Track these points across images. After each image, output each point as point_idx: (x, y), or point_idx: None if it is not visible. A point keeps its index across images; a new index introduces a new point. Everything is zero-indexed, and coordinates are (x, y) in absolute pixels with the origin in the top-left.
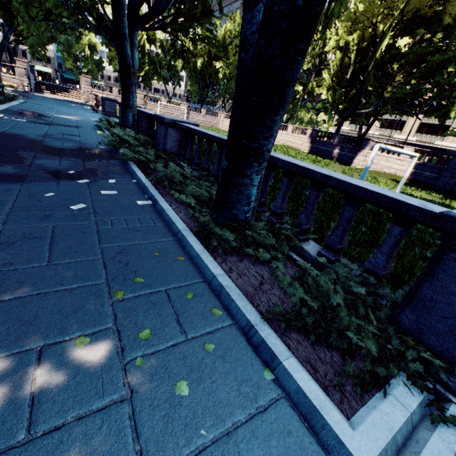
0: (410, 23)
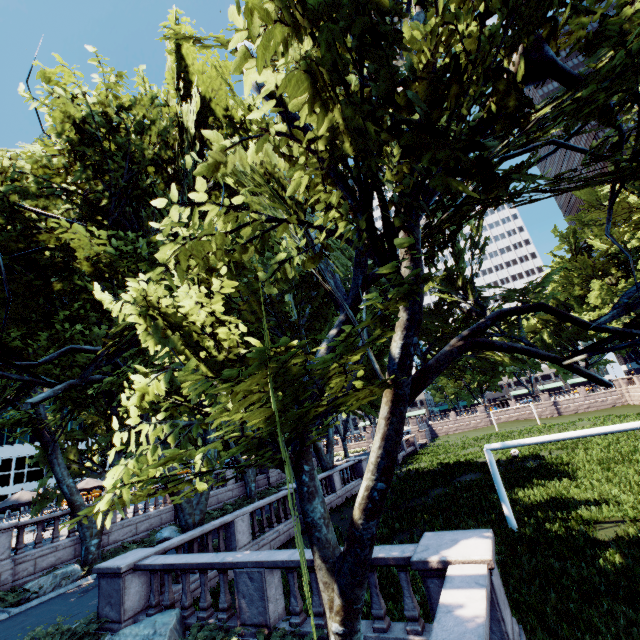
0: None
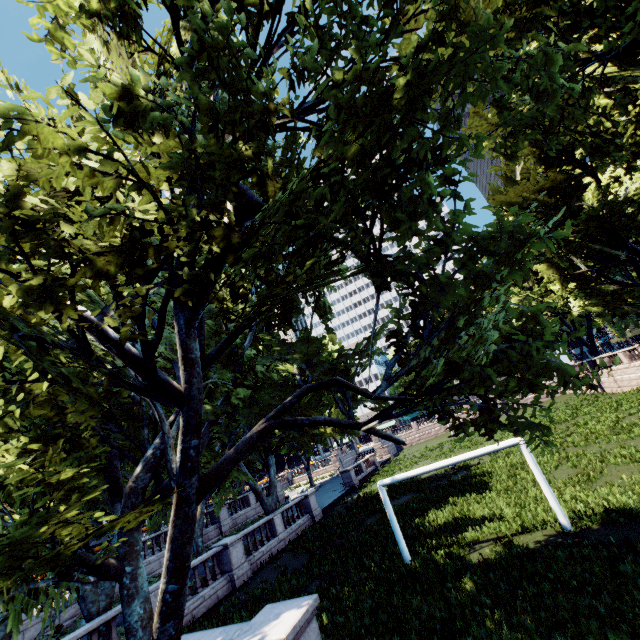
0: (557, 191)
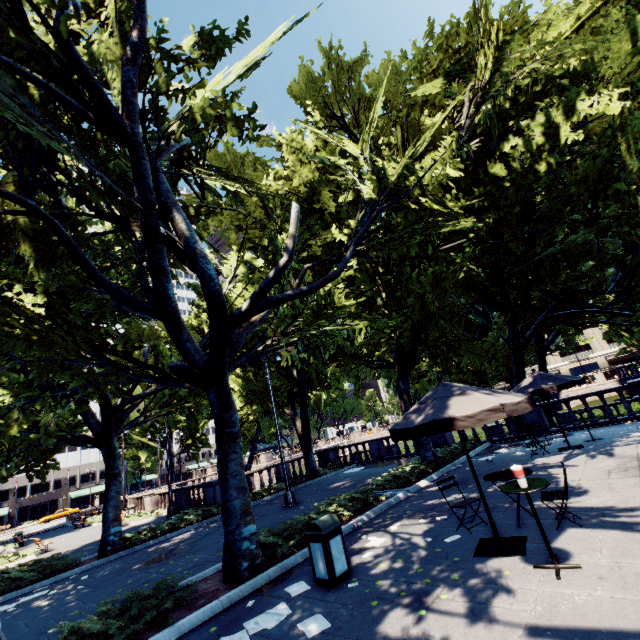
0: None
